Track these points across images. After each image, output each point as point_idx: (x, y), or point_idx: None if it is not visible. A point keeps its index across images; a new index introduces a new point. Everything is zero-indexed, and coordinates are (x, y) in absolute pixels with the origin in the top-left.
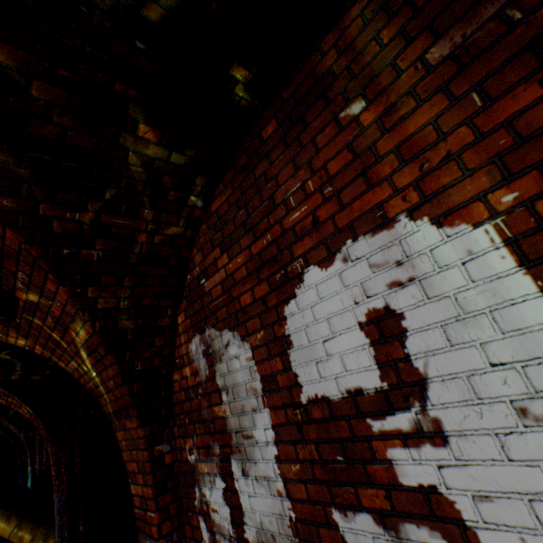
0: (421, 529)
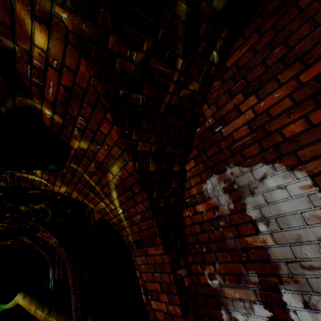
0: None
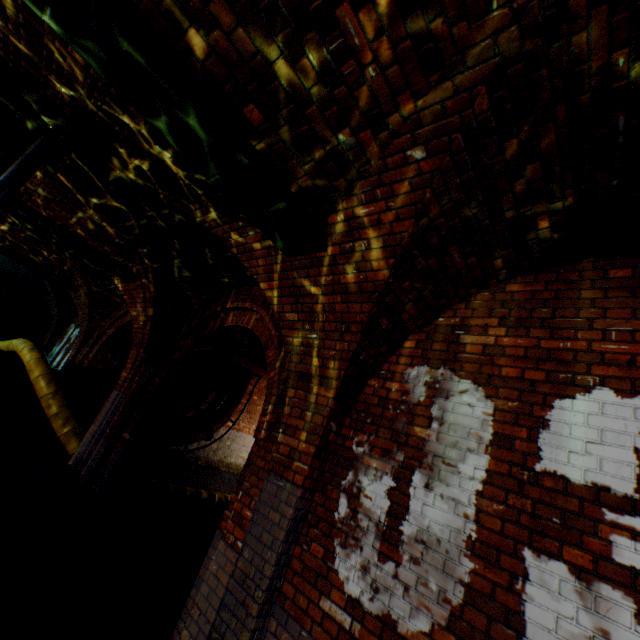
0: (615, 590)
